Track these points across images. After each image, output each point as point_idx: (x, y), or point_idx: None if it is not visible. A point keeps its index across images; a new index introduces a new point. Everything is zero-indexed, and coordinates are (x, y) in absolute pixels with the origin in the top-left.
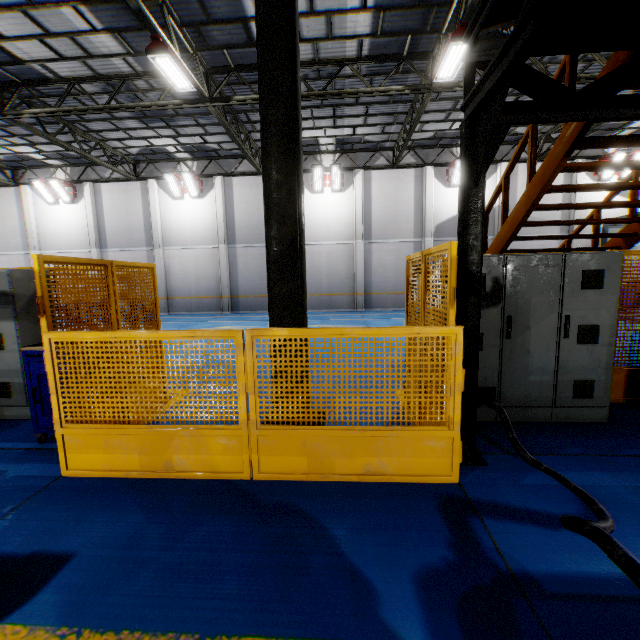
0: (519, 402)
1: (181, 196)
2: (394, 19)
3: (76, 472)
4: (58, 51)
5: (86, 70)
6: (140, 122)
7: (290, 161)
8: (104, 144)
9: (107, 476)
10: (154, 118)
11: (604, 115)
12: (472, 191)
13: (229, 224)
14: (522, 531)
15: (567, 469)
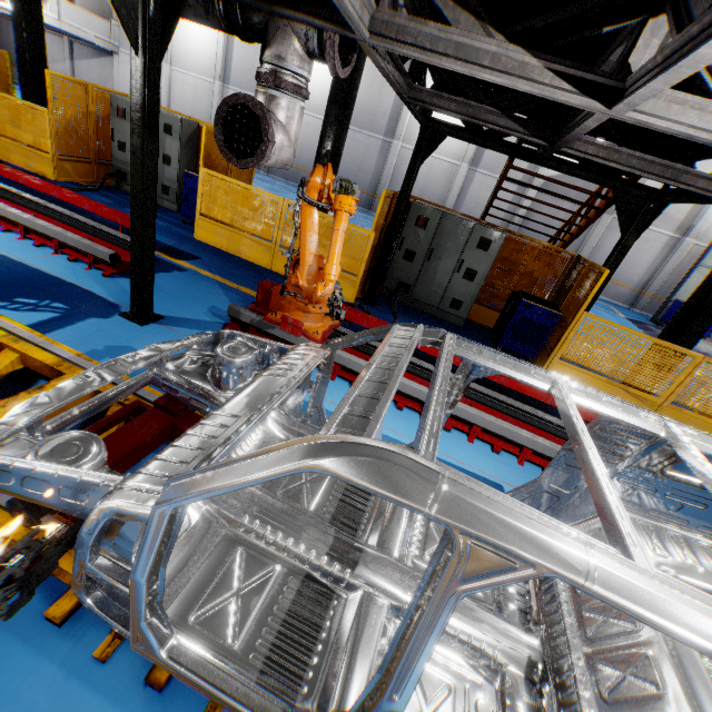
0: (421, 299)
1: None
2: None
3: (201, 239)
4: None
5: None
6: None
7: (341, 110)
8: None
9: (213, 245)
10: None
11: (493, 149)
12: (411, 167)
13: None
14: None
15: (406, 321)
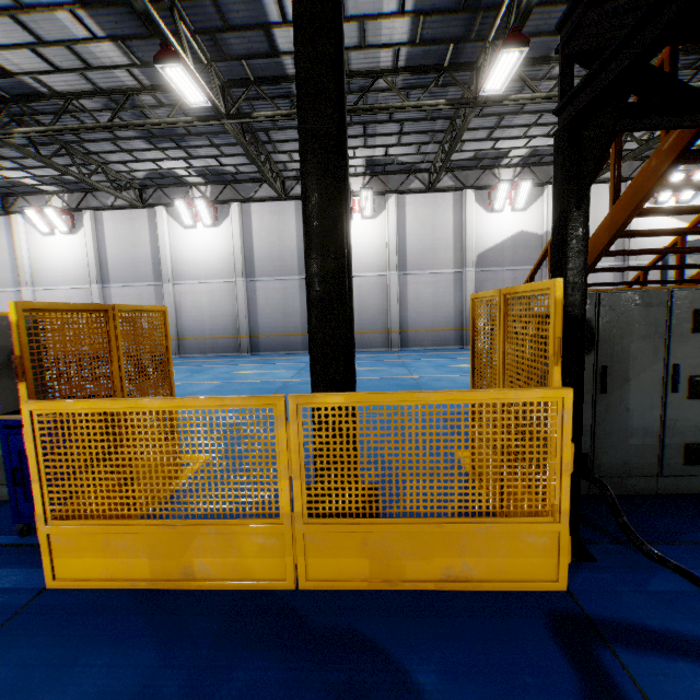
0: (617, 471)
1: (193, 225)
2: (435, 25)
3: (66, 583)
4: (53, 62)
5: (85, 84)
6: (147, 142)
7: (336, 180)
8: (106, 167)
9: (107, 587)
10: (163, 138)
11: None
12: (573, 215)
13: (247, 255)
14: (674, 671)
15: (699, 565)
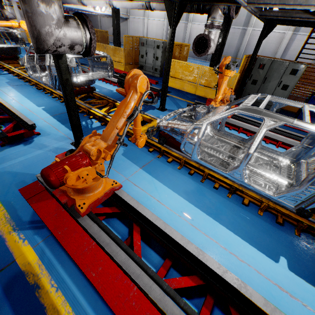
0: (259, 101)
1: None
2: None
3: (170, 86)
4: None
5: None
6: None
7: (227, 24)
8: None
9: (174, 87)
10: None
11: (301, 26)
12: (258, 43)
13: None
14: None
15: None
